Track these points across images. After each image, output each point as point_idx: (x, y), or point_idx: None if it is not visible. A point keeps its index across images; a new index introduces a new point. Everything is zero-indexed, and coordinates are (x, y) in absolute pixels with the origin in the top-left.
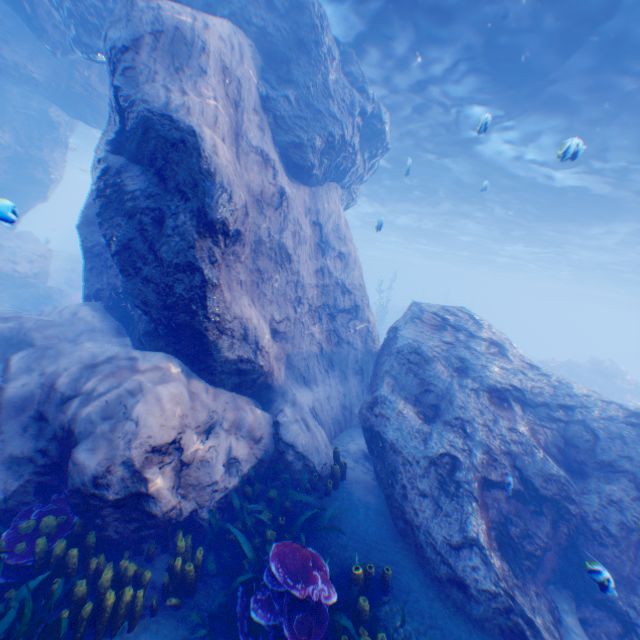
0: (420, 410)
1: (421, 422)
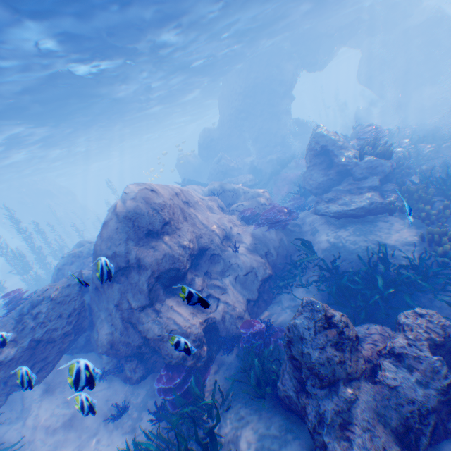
0: None
1: None
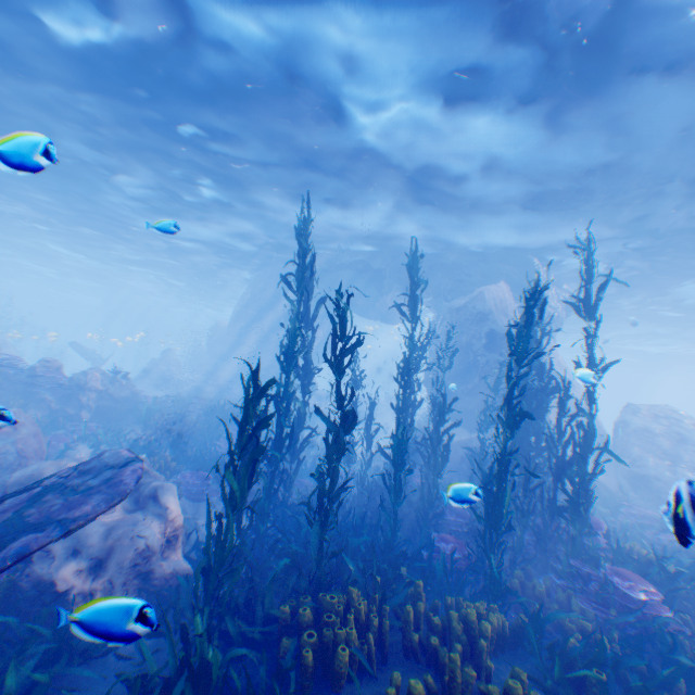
0: (661, 460)
1: (665, 465)
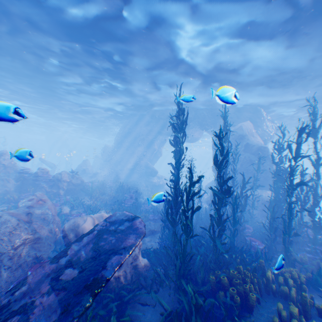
0: None
1: None
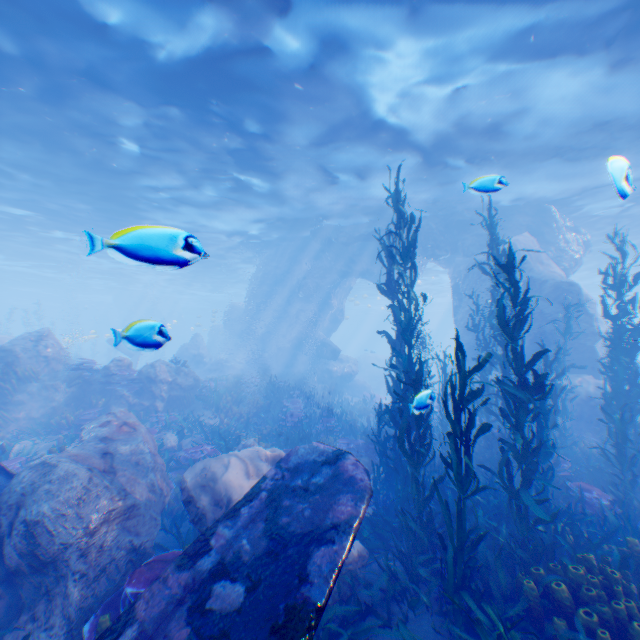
0: None
1: None
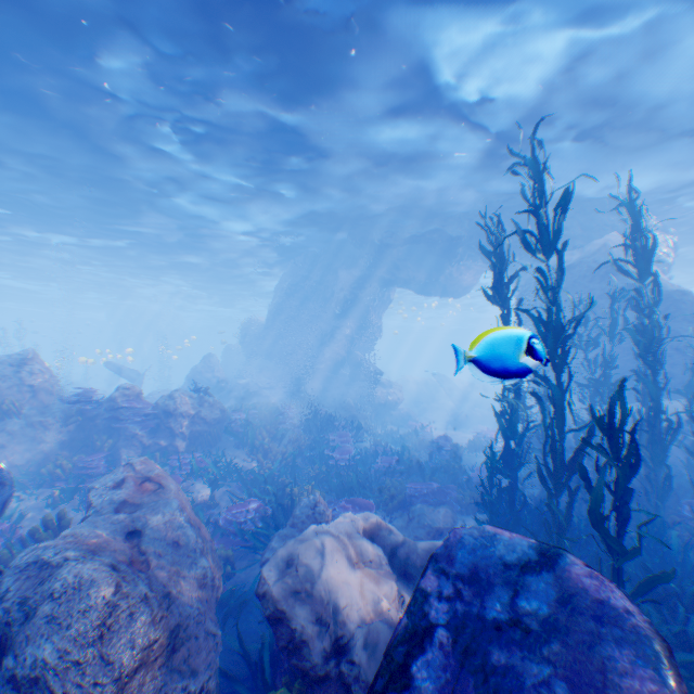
0: None
1: None
